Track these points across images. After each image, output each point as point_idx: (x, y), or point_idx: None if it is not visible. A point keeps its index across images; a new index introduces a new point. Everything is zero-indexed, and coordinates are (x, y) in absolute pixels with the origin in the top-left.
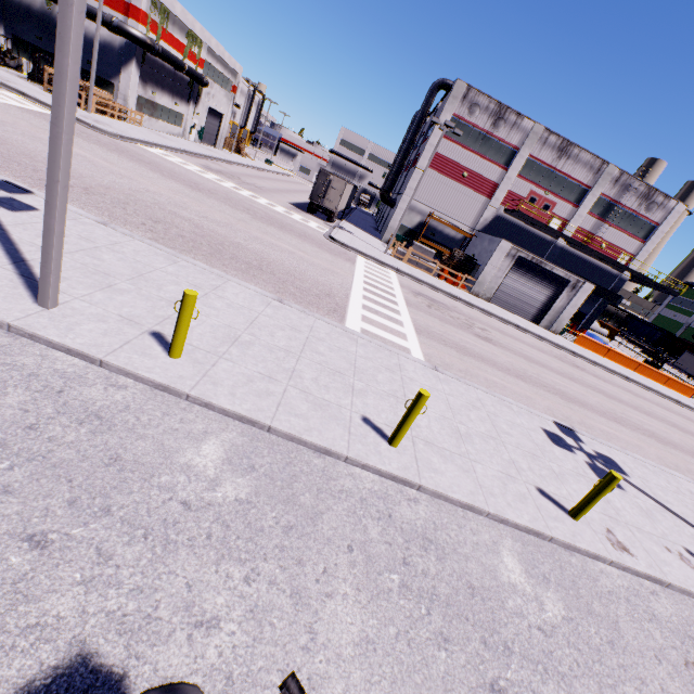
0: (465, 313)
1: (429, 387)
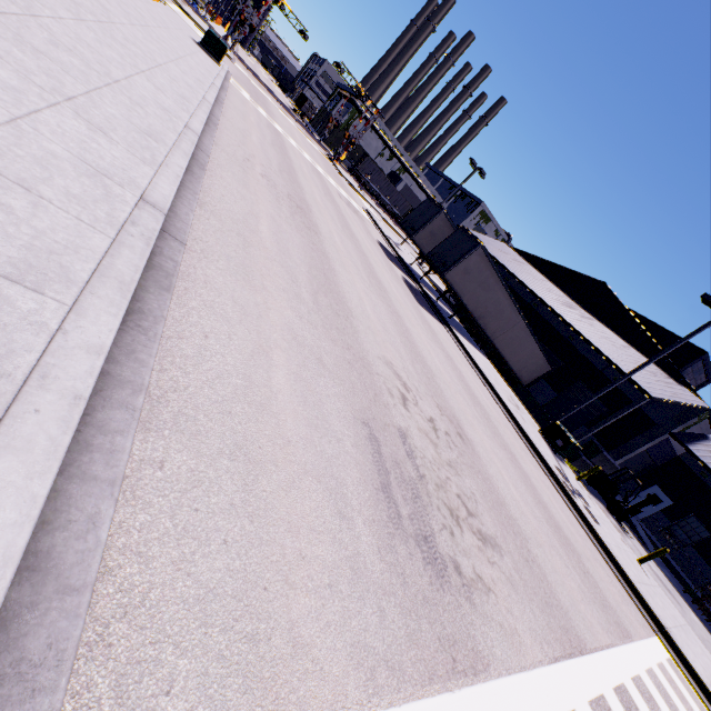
0: (341, 354)
1: (687, 645)
